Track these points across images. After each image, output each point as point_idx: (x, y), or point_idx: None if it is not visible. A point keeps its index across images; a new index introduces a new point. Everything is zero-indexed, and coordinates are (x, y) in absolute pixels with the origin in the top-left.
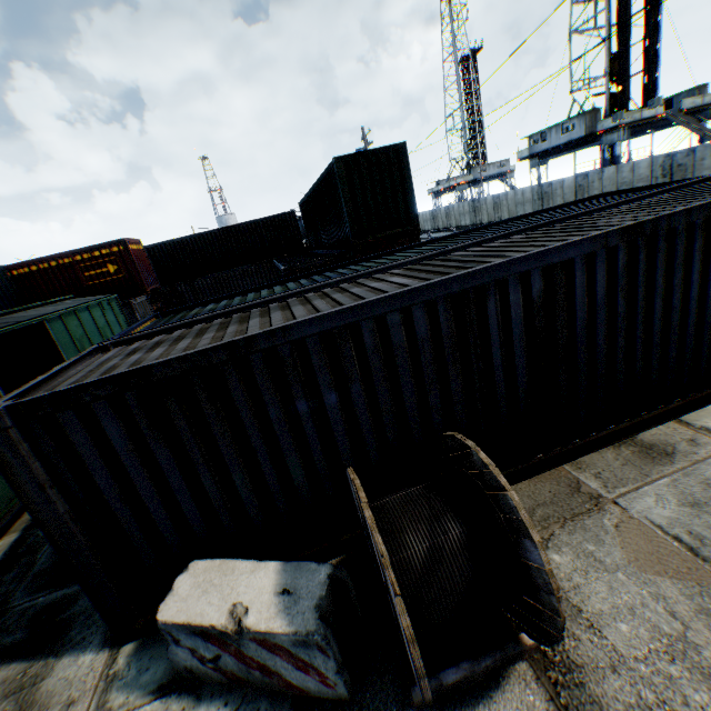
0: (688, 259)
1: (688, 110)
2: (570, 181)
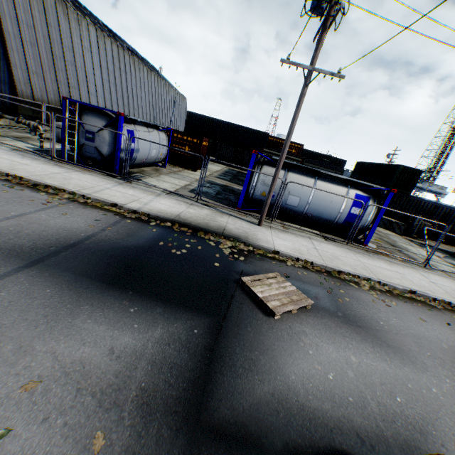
0: None
1: None
2: None
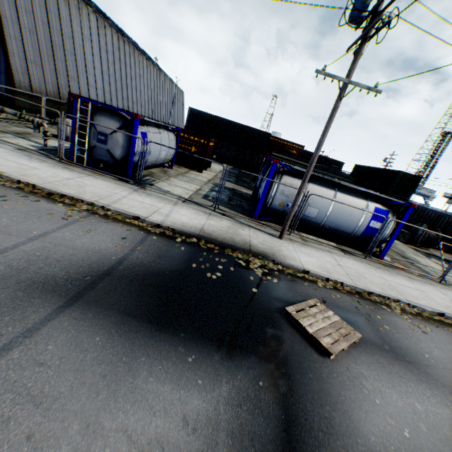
0: None
1: None
2: None
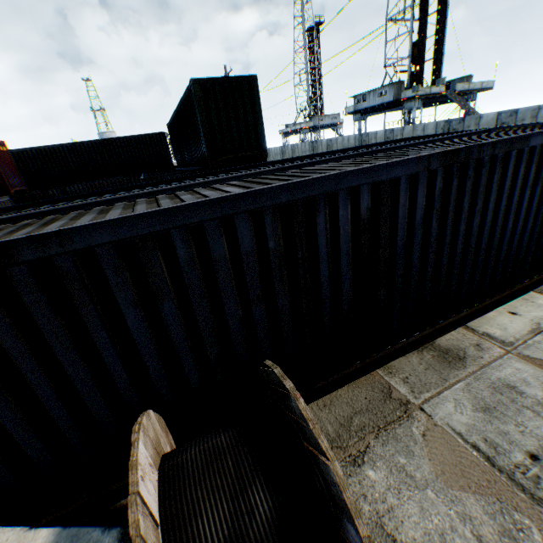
0: (488, 189)
1: (460, 92)
2: (382, 134)
